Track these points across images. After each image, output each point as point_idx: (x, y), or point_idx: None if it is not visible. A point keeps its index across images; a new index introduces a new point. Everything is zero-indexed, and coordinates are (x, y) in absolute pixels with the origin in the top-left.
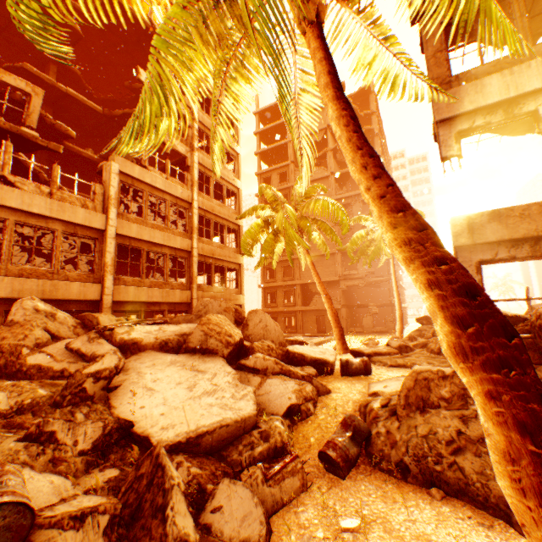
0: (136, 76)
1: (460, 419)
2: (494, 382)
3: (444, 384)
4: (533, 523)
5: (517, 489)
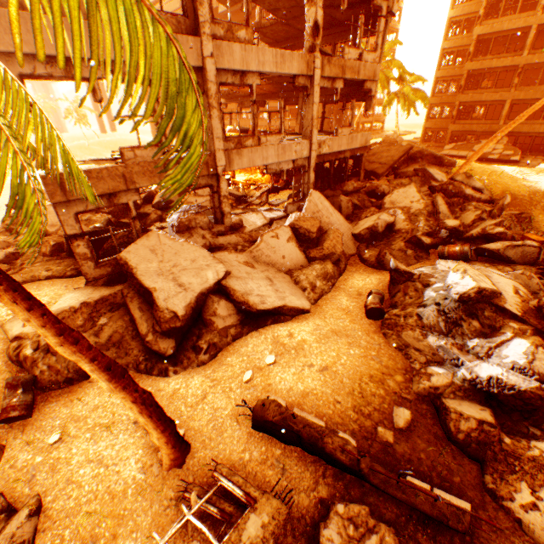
0: None
1: (95, 335)
2: (124, 394)
3: (79, 316)
4: (139, 417)
5: (135, 414)
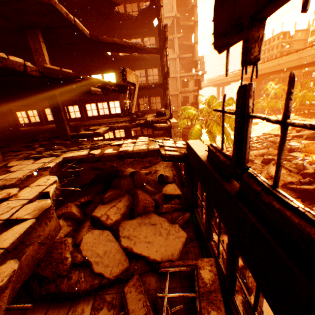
0: (165, 34)
1: None
2: None
3: None
4: None
5: None
